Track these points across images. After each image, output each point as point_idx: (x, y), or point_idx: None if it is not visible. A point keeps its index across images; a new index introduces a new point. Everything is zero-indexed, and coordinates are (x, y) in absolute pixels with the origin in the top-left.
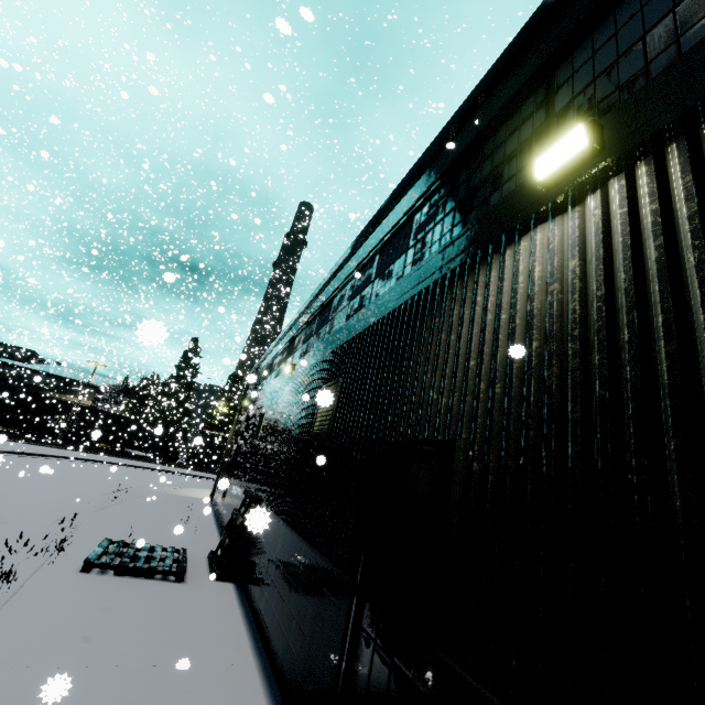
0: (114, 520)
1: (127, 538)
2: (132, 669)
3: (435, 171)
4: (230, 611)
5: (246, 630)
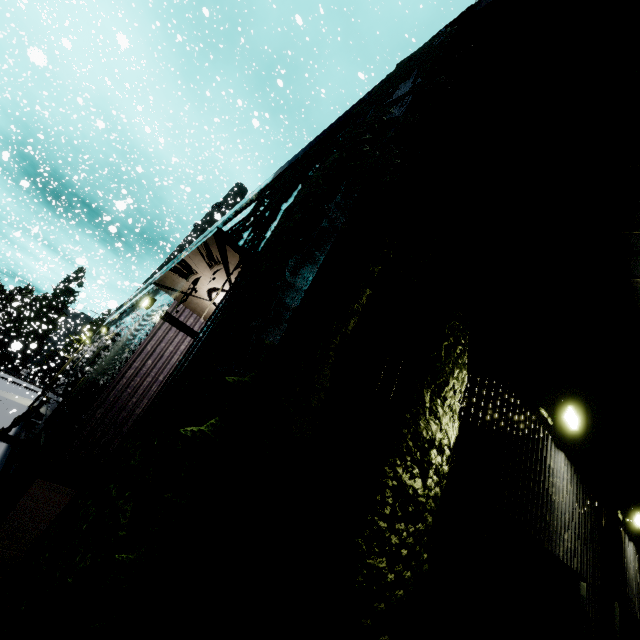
0: None
1: None
2: None
3: None
4: None
5: None
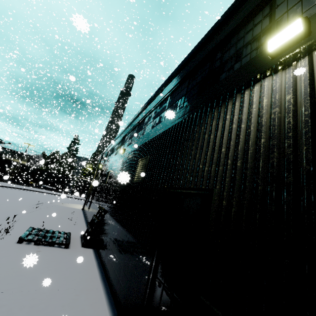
0: (35, 218)
1: (41, 226)
2: (41, 292)
3: (203, 53)
4: (91, 262)
5: (98, 272)
